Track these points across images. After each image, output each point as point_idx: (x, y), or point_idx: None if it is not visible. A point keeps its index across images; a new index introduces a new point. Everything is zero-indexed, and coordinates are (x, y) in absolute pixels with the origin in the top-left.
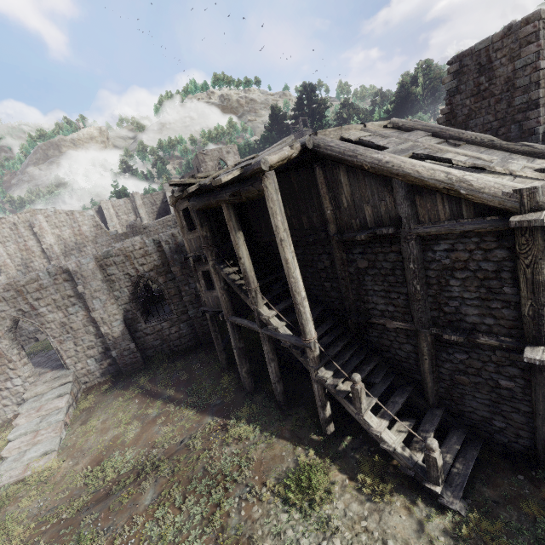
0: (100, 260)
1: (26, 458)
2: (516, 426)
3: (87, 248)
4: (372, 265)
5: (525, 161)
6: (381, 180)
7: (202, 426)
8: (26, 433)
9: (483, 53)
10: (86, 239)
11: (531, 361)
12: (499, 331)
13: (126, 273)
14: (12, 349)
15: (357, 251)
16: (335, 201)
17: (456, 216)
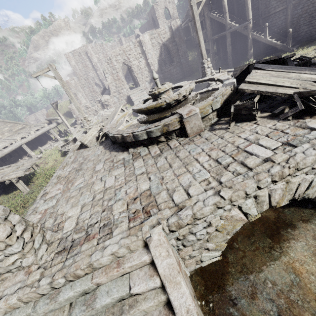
0: (149, 36)
1: None
2: (315, 27)
3: None
4: None
5: None
6: None
7: None
8: (137, 99)
9: None
10: None
11: None
12: None
13: (158, 42)
14: (122, 76)
15: None
16: None
17: None
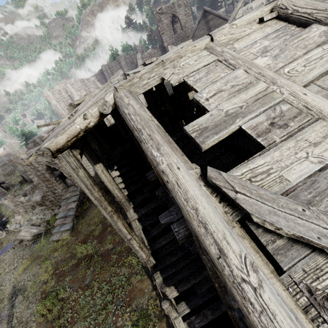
0: None
1: (61, 230)
2: None
3: None
4: None
5: None
6: None
7: (123, 243)
8: (62, 217)
9: None
10: None
11: None
12: None
13: None
14: (51, 178)
15: None
16: None
17: None
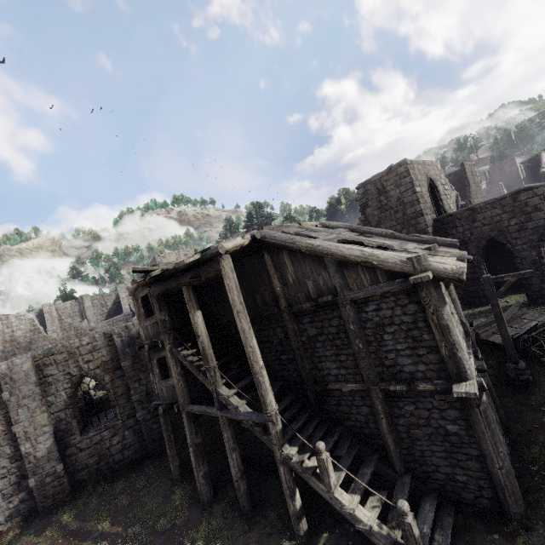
0: (39, 359)
1: None
2: (475, 475)
3: (16, 356)
4: (320, 331)
5: (416, 244)
6: (316, 260)
7: None
8: None
9: (378, 182)
10: (17, 346)
11: (459, 395)
12: (431, 376)
13: (67, 373)
14: None
15: (306, 321)
16: (282, 279)
17: (375, 282)
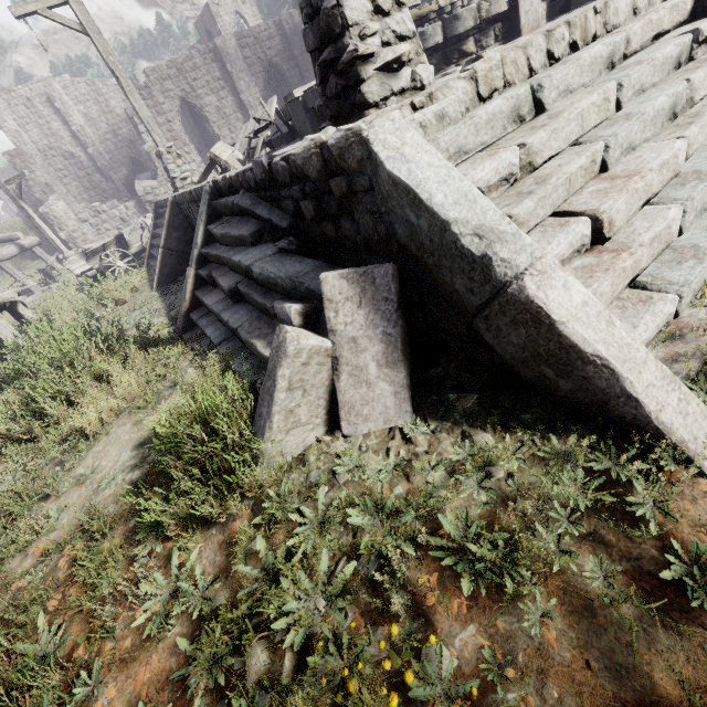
0: (236, 40)
1: None
2: None
3: (122, 130)
4: None
5: None
6: None
7: None
8: None
9: None
10: (118, 119)
11: None
12: None
13: (258, 58)
14: (184, 132)
15: None
16: None
17: None
